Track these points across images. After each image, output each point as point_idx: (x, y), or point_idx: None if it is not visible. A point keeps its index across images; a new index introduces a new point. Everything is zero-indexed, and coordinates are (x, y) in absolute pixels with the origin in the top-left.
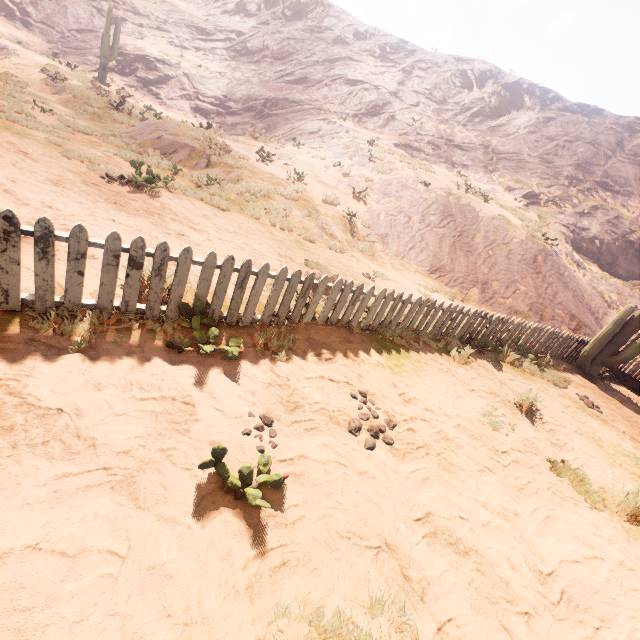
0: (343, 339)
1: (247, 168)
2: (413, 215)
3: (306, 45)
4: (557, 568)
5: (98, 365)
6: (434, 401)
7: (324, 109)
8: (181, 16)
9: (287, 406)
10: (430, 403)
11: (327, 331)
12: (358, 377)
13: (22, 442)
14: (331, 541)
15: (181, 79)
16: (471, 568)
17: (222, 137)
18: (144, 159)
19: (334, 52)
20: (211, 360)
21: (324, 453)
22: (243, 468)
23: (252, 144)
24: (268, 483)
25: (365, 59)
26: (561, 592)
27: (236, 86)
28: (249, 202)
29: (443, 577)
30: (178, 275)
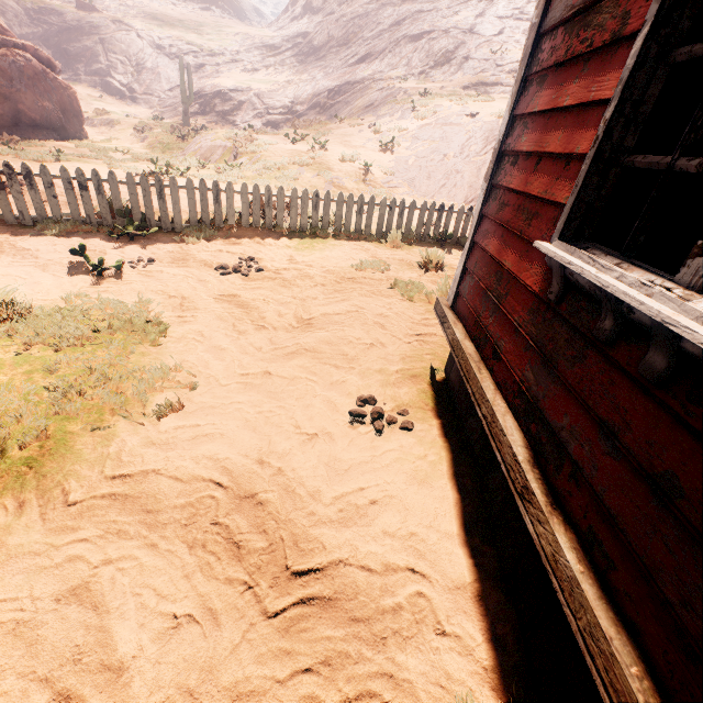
0: (261, 234)
1: (270, 150)
2: (450, 151)
3: (371, 18)
4: (318, 317)
5: (62, 241)
6: (320, 262)
7: (385, 78)
8: (252, 41)
9: (176, 259)
10: (315, 263)
11: (248, 230)
12: (256, 252)
13: (5, 254)
14: (143, 291)
15: (252, 100)
16: (240, 311)
17: (264, 135)
18: (178, 163)
19: (401, 12)
20: (136, 242)
21: (179, 272)
22: (99, 258)
23: (292, 133)
24: (115, 267)
25: (438, 5)
26: (307, 324)
27: (302, 88)
28: (262, 176)
29: (210, 309)
30: (113, 193)
